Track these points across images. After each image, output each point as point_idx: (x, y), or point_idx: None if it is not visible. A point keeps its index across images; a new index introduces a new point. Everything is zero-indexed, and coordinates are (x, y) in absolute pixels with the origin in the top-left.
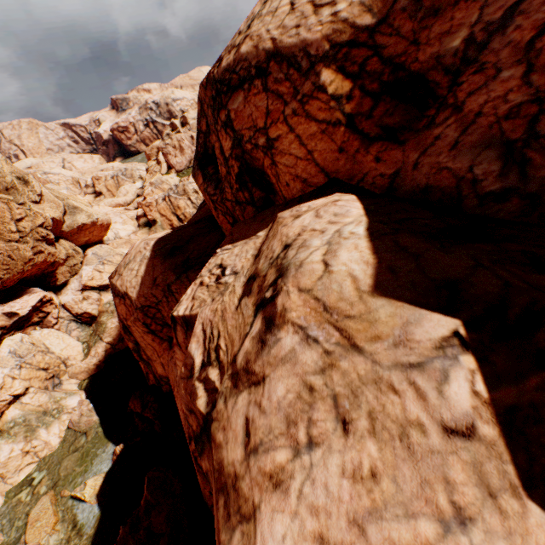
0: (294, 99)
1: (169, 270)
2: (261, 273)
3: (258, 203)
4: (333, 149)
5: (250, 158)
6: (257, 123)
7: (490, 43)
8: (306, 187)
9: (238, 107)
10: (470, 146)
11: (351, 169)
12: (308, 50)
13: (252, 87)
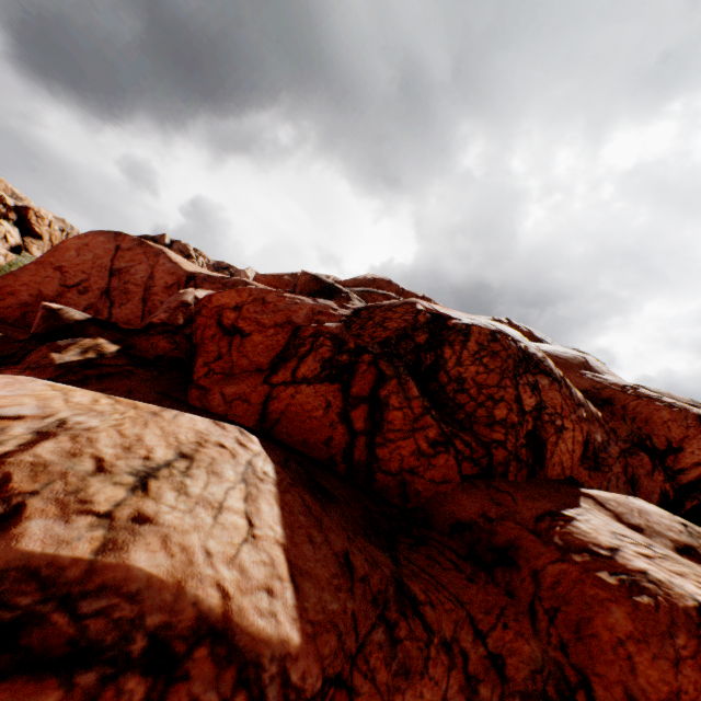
0: (573, 413)
1: (358, 534)
2: (692, 544)
3: (528, 468)
4: (577, 456)
5: (540, 426)
6: (556, 408)
7: (608, 448)
8: (561, 474)
9: (544, 385)
10: (621, 489)
11: (576, 474)
12: (576, 395)
13: (553, 383)
